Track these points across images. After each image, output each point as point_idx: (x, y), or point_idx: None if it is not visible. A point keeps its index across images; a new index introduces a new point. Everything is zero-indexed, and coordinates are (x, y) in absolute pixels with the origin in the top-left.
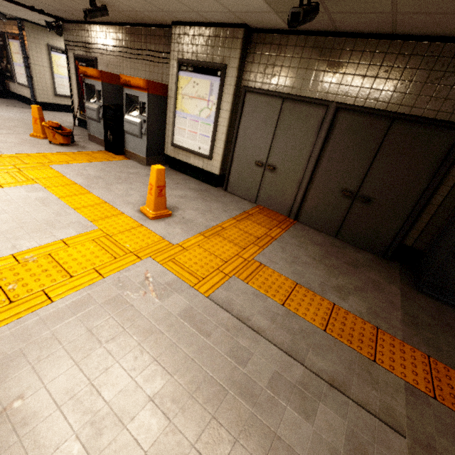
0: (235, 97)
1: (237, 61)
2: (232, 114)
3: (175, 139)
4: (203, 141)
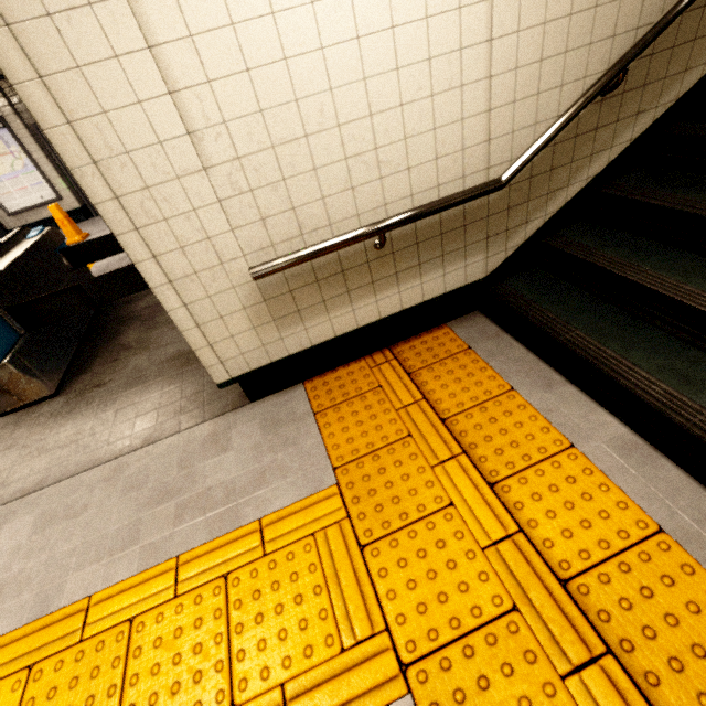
0: (33, 136)
1: (9, 108)
2: (43, 151)
3: (9, 208)
4: (40, 190)
